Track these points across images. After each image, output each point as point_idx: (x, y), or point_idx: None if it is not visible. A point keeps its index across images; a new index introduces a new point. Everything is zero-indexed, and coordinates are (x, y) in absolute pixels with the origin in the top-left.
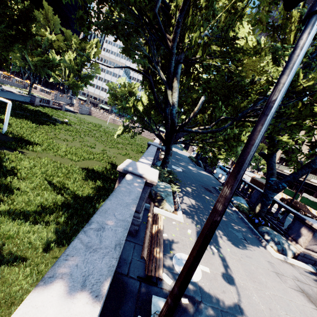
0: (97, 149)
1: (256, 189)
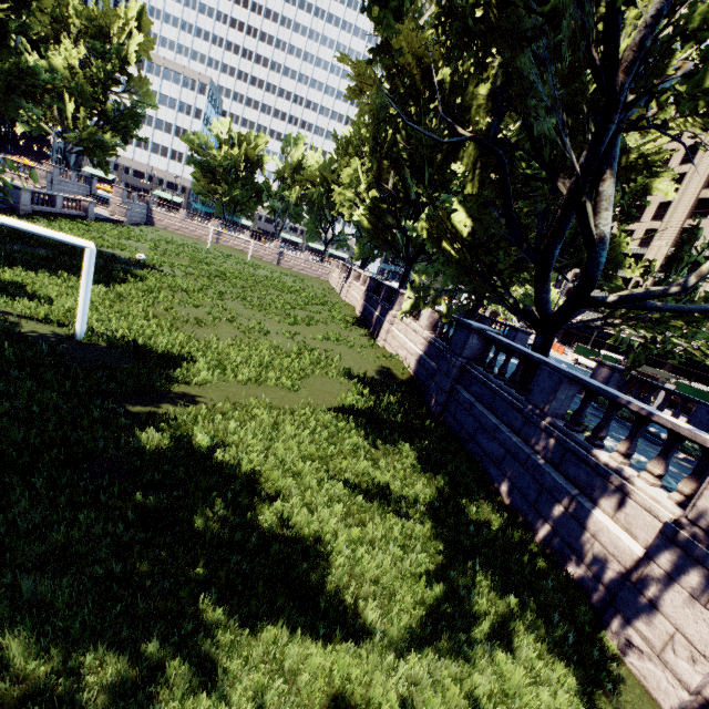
0: (275, 335)
1: (702, 404)
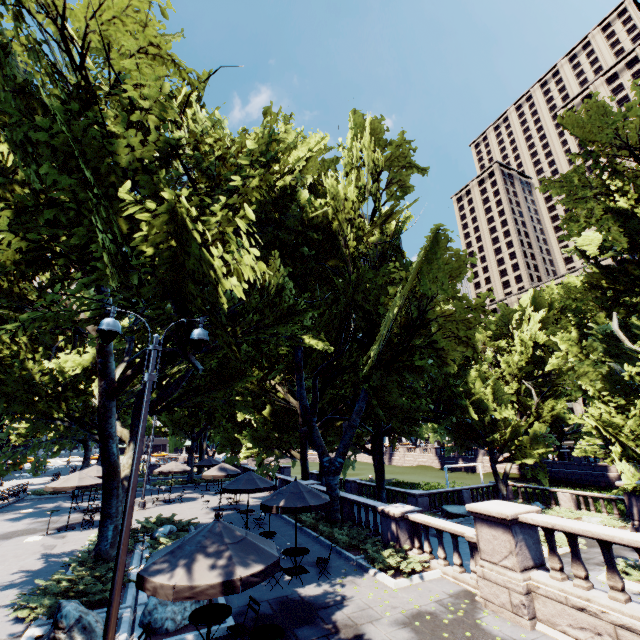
0: (466, 482)
1: None
